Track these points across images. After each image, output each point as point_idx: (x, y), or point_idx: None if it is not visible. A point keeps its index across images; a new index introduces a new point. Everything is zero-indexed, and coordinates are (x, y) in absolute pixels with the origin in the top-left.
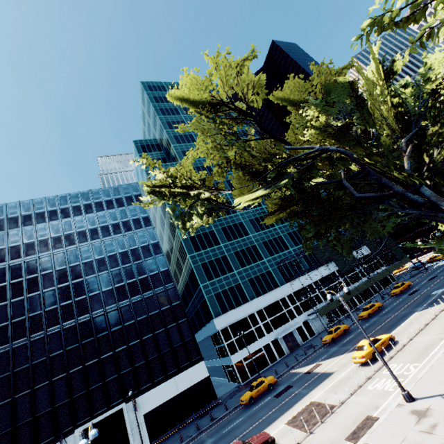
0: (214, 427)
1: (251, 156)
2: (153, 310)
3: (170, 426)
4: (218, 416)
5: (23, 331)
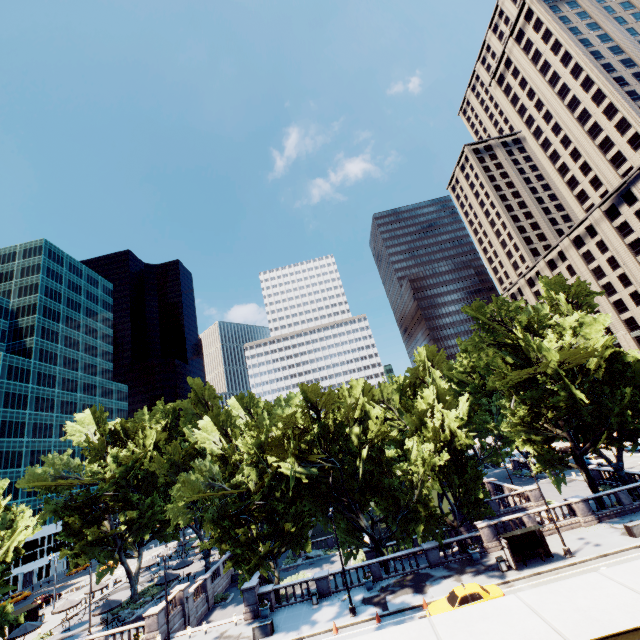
0: None
1: None
2: None
3: None
4: None
5: None
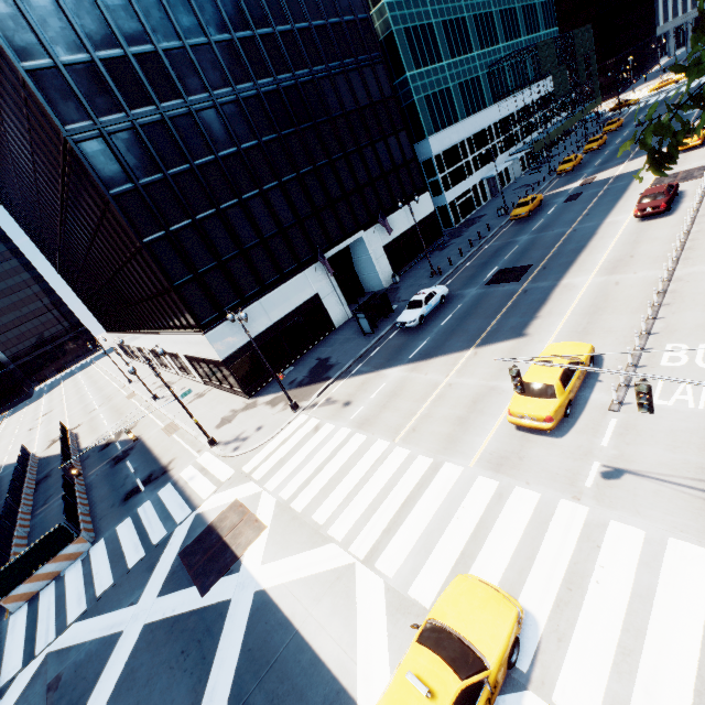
0: (500, 238)
1: None
2: (363, 100)
3: (407, 261)
4: (485, 236)
5: (167, 82)
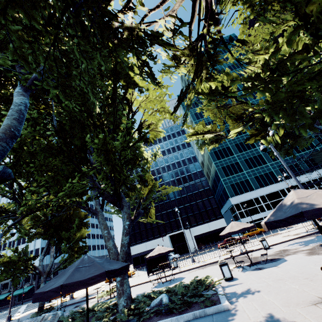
0: None
1: (229, 117)
2: (195, 191)
3: (206, 243)
4: None
5: None
